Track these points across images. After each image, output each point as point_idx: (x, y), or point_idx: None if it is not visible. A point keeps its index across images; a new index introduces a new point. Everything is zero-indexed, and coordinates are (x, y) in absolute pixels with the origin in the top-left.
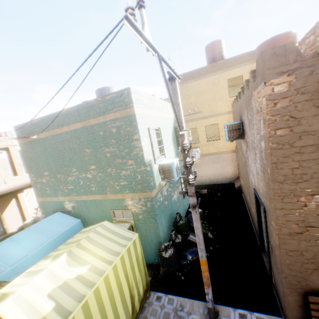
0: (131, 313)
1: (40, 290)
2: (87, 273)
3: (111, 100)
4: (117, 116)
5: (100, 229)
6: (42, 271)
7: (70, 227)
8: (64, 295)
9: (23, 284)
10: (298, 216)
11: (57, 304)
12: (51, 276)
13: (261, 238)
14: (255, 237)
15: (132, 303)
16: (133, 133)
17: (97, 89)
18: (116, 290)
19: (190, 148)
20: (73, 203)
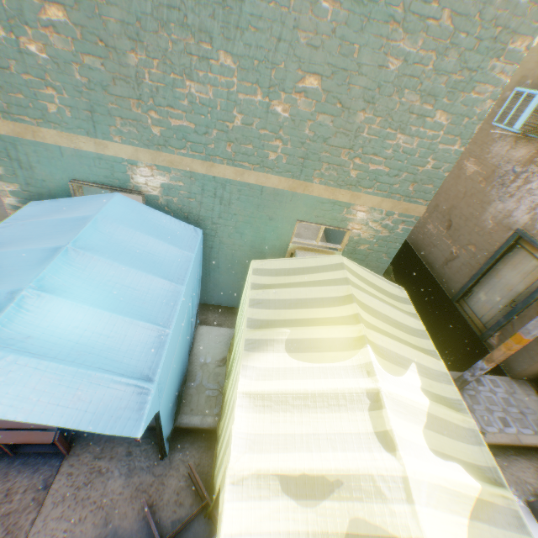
0: None
1: (417, 450)
2: (427, 384)
3: None
4: None
5: (352, 276)
6: (386, 406)
7: (196, 250)
8: (446, 441)
9: (332, 443)
10: None
11: (462, 466)
12: (400, 411)
13: (469, 290)
14: (438, 283)
15: None
16: (520, 29)
17: None
18: None
19: None
20: (172, 177)
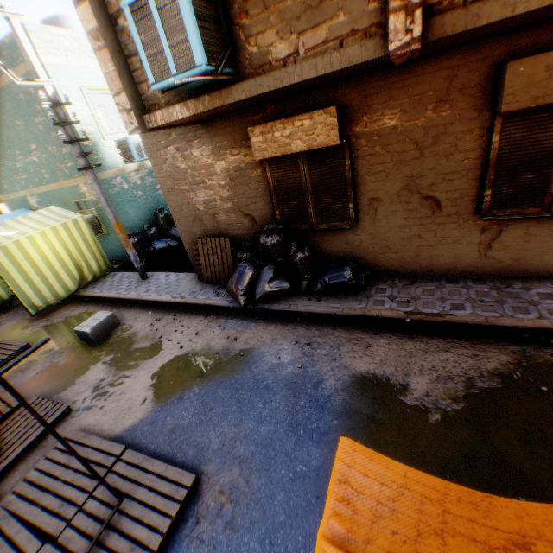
0: (82, 280)
1: None
2: (16, 235)
3: (14, 46)
4: (29, 70)
5: (45, 211)
6: None
7: None
8: None
9: None
10: (167, 171)
11: None
12: None
13: None
14: None
15: (82, 273)
16: None
17: (42, 22)
18: (50, 253)
19: (70, 105)
20: (37, 198)
